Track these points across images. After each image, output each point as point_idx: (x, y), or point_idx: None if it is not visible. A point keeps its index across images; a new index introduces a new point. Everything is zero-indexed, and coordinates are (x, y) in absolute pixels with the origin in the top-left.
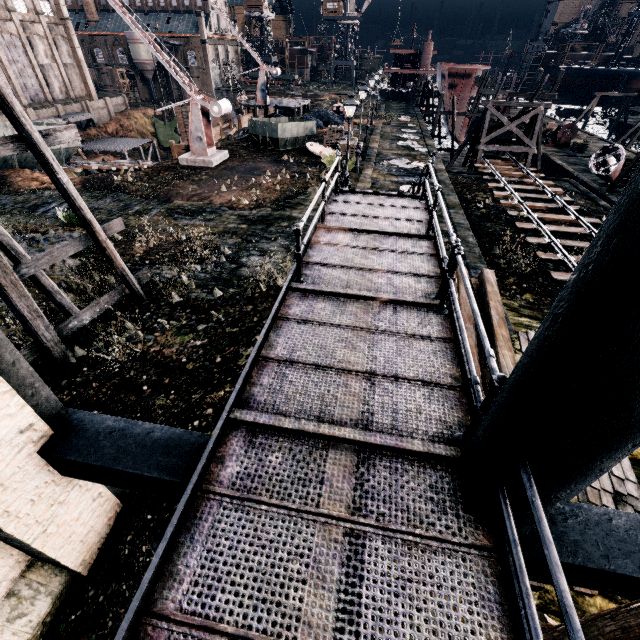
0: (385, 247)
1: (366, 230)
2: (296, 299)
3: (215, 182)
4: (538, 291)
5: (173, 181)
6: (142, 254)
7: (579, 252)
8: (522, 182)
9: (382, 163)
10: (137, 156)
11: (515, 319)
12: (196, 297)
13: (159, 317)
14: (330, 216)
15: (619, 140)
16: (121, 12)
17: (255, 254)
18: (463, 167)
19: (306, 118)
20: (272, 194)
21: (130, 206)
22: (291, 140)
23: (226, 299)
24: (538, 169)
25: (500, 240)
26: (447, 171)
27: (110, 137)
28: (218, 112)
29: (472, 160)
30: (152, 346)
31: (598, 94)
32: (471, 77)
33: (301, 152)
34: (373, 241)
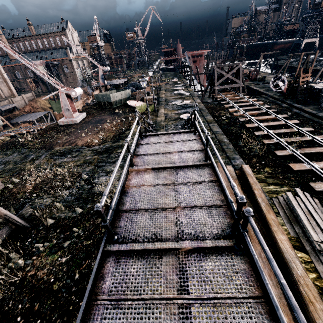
0: (179, 180)
1: (163, 167)
2: (111, 264)
3: (78, 132)
4: (272, 164)
5: (55, 135)
6: (31, 190)
7: (284, 135)
8: (241, 101)
9: (168, 104)
10: (42, 120)
11: (266, 188)
12: (64, 216)
13: (37, 241)
14: (138, 158)
15: (278, 72)
16: (13, 53)
17: (103, 175)
18: (209, 98)
19: (126, 88)
20: (111, 133)
21: (28, 156)
22: (119, 101)
23: (84, 215)
24: (246, 93)
25: (240, 136)
26: (202, 102)
27: (26, 113)
28: (75, 94)
29: (213, 94)
30: (29, 271)
31: (262, 54)
32: (202, 56)
33: (125, 106)
34: (170, 176)
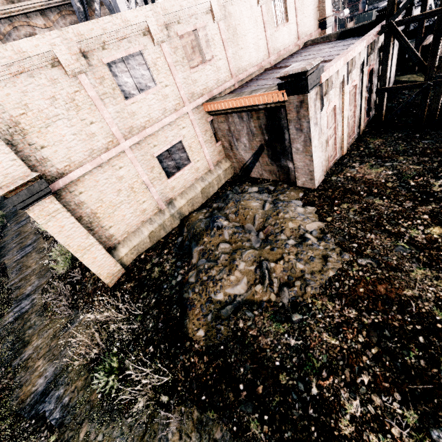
0: None
1: None
2: None
3: None
4: None
5: None
6: None
7: None
8: None
9: None
10: None
11: None
12: None
13: None
14: None
15: None
16: None
17: None
18: None
19: None
20: None
21: None
22: None
23: None
24: None
25: None
26: None
27: None
28: (342, 16)
29: None
30: None
31: None
32: None
33: None
34: None
